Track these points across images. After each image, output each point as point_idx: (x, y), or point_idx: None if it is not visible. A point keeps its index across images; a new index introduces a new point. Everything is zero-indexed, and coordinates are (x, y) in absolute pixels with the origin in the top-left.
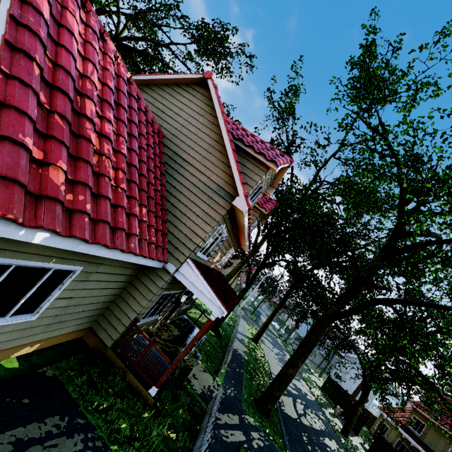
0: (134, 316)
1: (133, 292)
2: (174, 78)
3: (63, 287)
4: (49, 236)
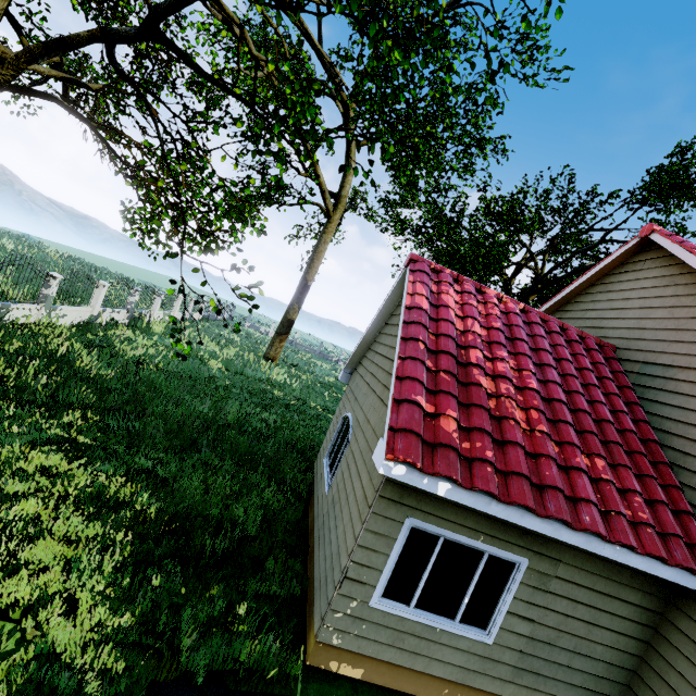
0: None
1: (668, 654)
2: (596, 271)
3: (511, 591)
4: (451, 487)
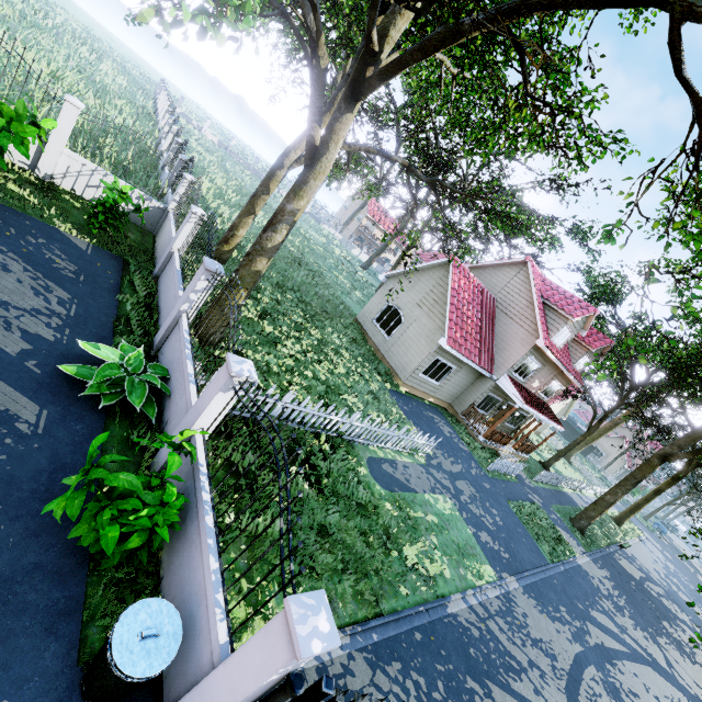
0: (473, 401)
1: (472, 389)
2: (505, 262)
3: (449, 374)
4: (455, 352)
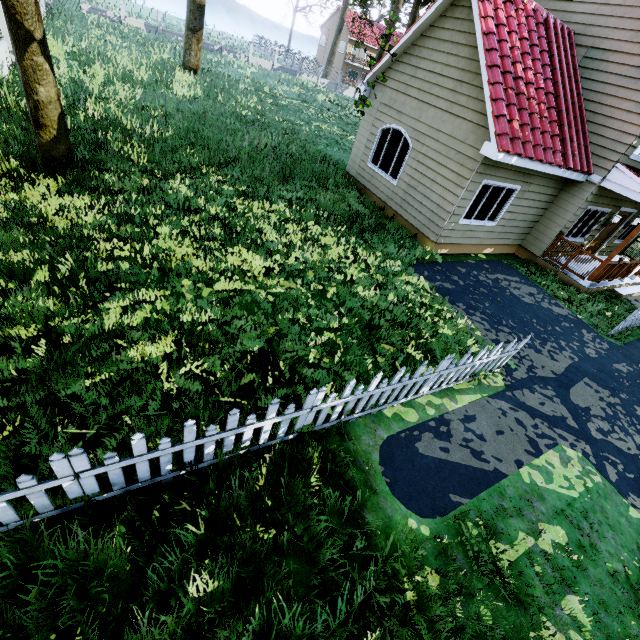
0: (559, 230)
1: (555, 210)
2: None
3: (509, 202)
4: (517, 159)
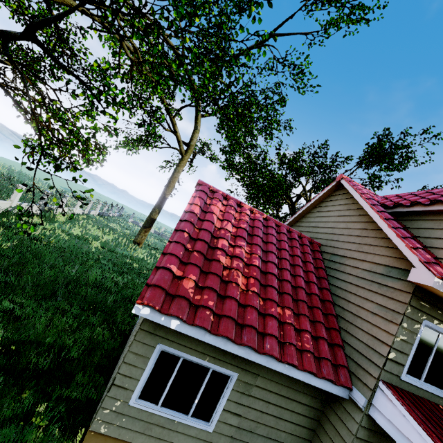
0: None
1: (323, 438)
2: (316, 199)
3: (226, 395)
4: (180, 323)
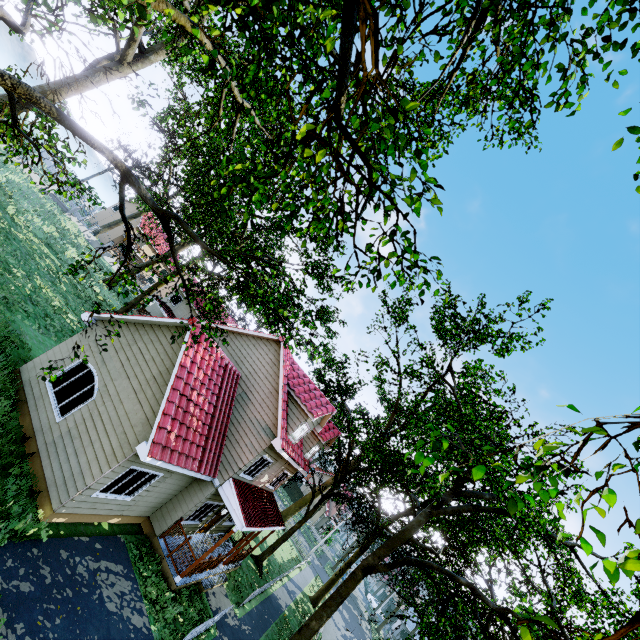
0: (181, 515)
1: (186, 495)
2: (259, 335)
3: (151, 483)
4: (162, 462)
